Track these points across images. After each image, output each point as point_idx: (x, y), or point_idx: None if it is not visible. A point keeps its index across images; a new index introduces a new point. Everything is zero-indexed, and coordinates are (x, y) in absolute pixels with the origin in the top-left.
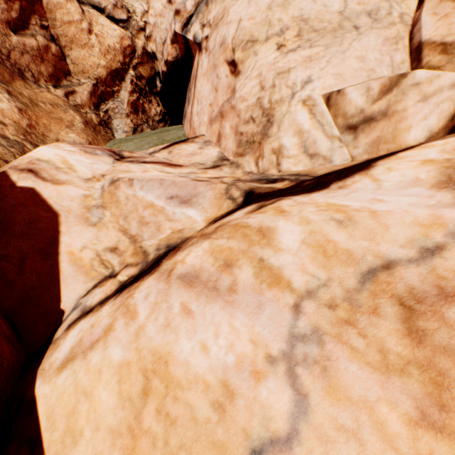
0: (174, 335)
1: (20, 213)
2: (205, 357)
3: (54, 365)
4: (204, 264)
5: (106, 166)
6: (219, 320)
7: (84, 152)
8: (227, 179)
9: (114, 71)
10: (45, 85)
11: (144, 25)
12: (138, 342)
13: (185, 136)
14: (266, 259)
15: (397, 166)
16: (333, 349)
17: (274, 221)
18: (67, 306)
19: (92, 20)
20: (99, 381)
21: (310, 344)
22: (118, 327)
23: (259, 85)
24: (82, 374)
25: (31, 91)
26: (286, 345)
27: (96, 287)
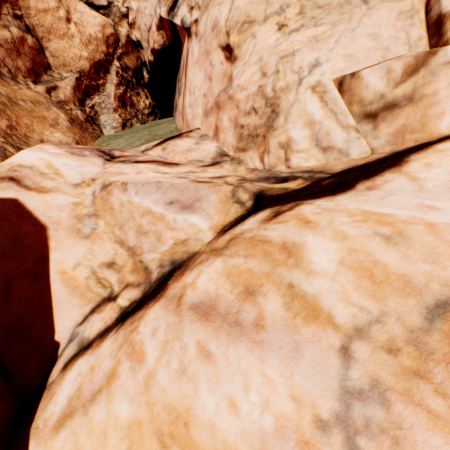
0: (192, 386)
1: (2, 229)
2: (234, 419)
3: (49, 423)
4: (220, 291)
5: (96, 168)
6: (247, 367)
7: (71, 154)
8: (230, 179)
9: (98, 63)
10: (23, 81)
11: (127, 12)
12: (148, 394)
13: (177, 129)
14: (297, 284)
15: (438, 161)
16: (404, 412)
17: (300, 235)
18: (63, 337)
19: (70, 8)
20: (105, 447)
21: (370, 404)
22: (123, 373)
23: (260, 71)
24: (83, 436)
25: (9, 88)
26: (338, 404)
27: (94, 312)
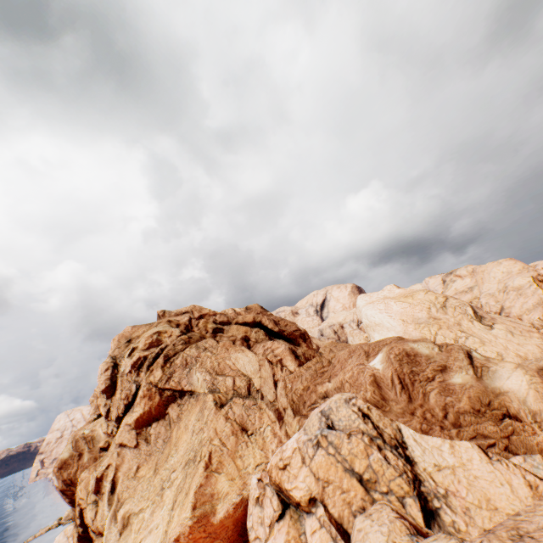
0: None
1: None
2: None
3: None
4: None
5: None
6: None
7: None
8: None
9: None
10: None
11: None
12: None
13: None
14: None
15: None
16: None
17: None
18: None
19: None
20: None
21: None
22: None
23: (527, 321)
24: None
25: None
26: None
27: None
